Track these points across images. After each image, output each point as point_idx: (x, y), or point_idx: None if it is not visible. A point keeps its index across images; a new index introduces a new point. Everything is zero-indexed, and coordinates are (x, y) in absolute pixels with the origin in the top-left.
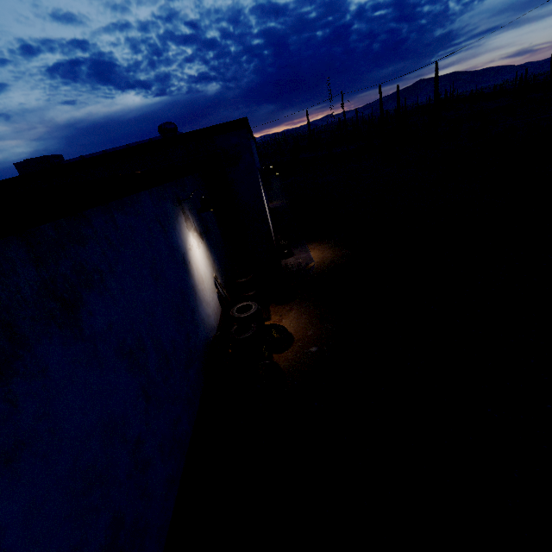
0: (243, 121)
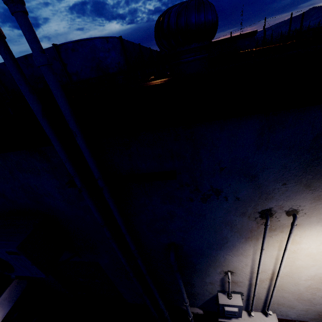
0: (255, 32)
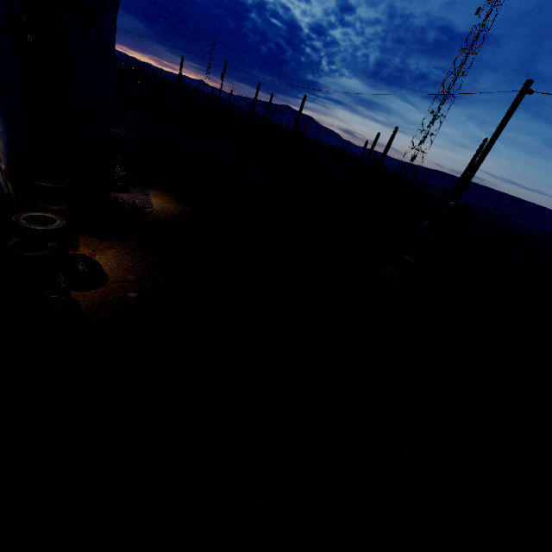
0: None
